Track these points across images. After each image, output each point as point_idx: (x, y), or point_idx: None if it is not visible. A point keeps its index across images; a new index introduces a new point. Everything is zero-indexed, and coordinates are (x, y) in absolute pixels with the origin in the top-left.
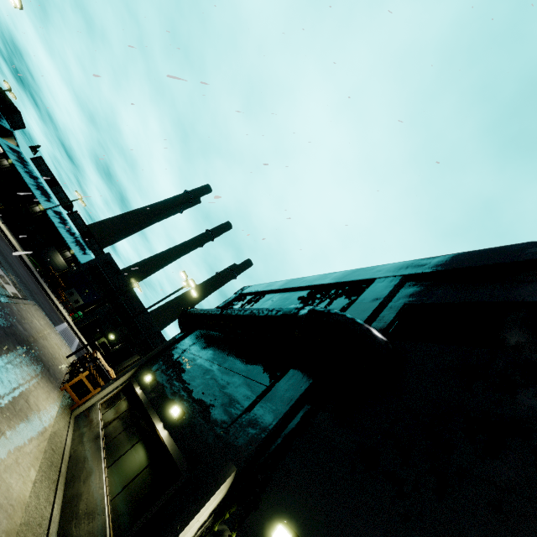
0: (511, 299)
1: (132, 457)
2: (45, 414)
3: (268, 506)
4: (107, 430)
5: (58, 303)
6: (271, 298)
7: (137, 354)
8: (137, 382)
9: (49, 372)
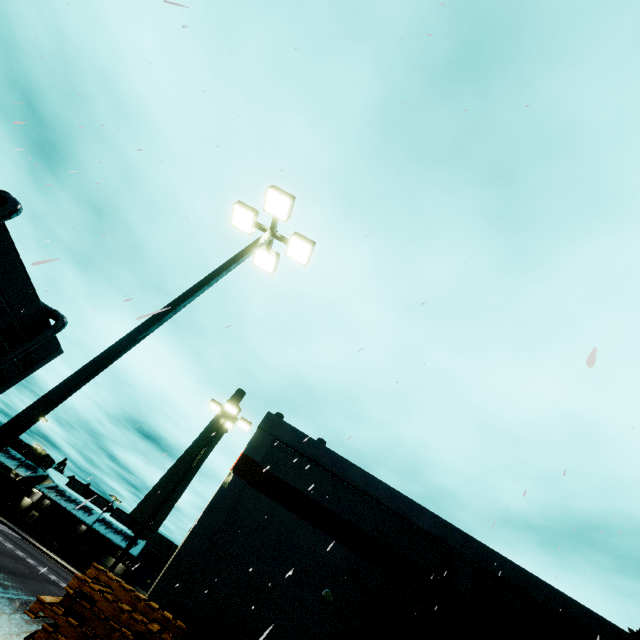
0: None
1: None
2: None
3: None
4: None
5: None
6: None
7: None
8: None
9: None
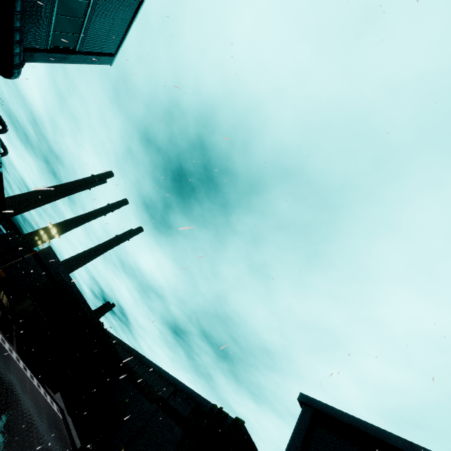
0: None
1: None
2: None
3: None
4: None
5: None
6: None
7: None
8: None
9: None
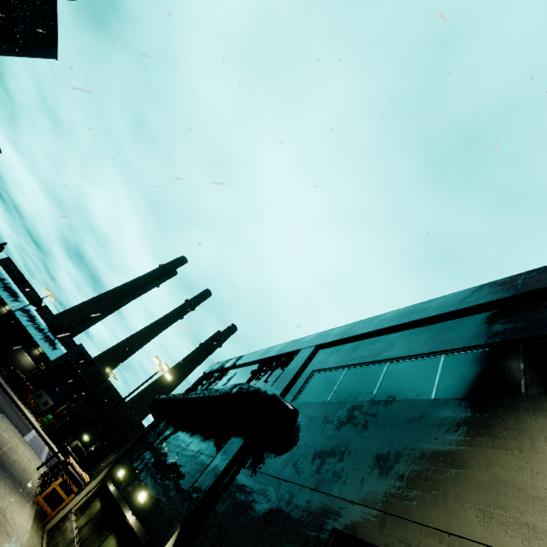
0: (362, 361)
1: None
2: (21, 528)
3: (198, 545)
4: (82, 533)
5: (25, 409)
6: (232, 374)
7: (113, 452)
8: (110, 480)
9: (21, 487)
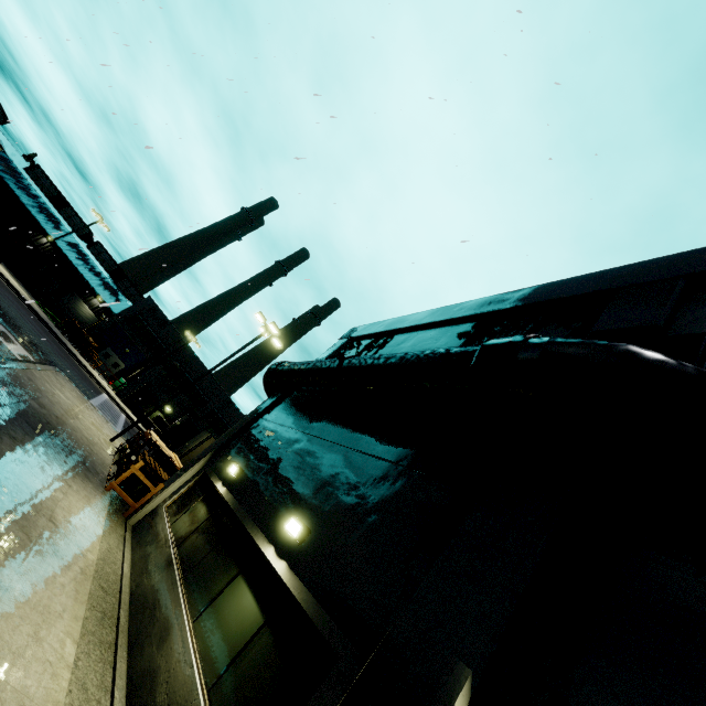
0: None
1: (232, 605)
2: (85, 535)
3: None
4: (183, 552)
5: (91, 368)
6: (406, 339)
7: (205, 431)
8: (216, 474)
9: (85, 467)
